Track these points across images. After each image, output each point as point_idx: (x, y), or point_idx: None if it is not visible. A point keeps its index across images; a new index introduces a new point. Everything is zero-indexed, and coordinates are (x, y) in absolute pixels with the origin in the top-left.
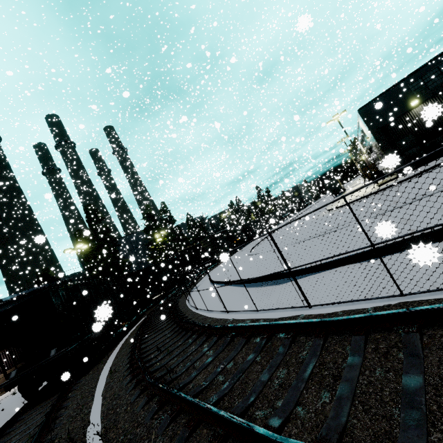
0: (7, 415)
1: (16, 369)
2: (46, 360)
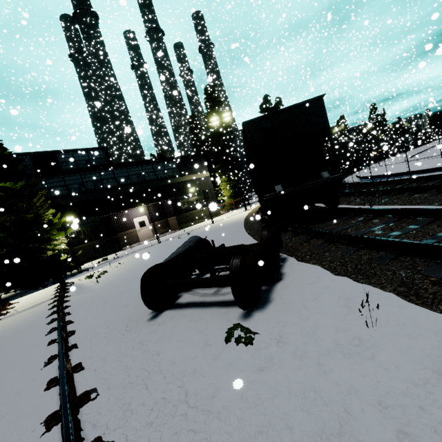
0: (231, 238)
1: (279, 184)
2: (321, 181)
